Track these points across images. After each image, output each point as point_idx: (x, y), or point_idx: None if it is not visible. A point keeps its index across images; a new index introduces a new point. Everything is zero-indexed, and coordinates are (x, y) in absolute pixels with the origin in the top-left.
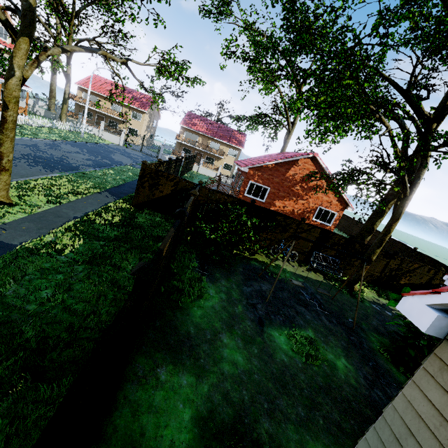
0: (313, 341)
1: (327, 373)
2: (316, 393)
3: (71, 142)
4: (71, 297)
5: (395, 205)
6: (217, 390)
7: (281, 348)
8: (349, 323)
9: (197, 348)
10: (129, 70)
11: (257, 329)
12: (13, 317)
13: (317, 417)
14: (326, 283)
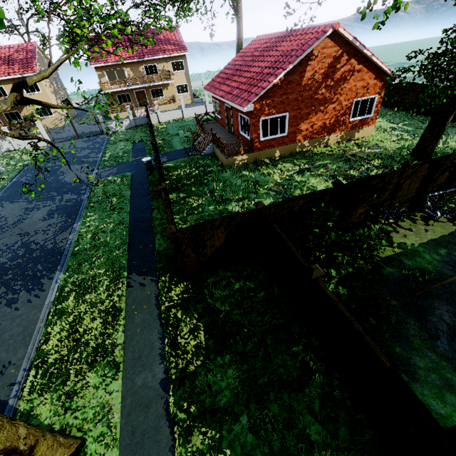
0: None
1: None
2: None
3: (2, 193)
4: None
5: None
6: None
7: None
8: None
9: None
10: (36, 104)
11: None
12: None
13: None
14: None
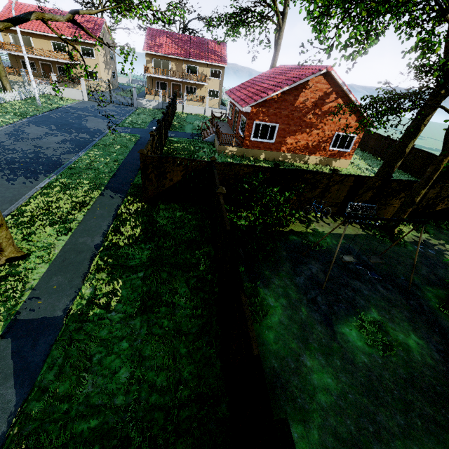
0: (380, 323)
1: (405, 360)
2: (404, 390)
3: (32, 118)
4: (148, 369)
5: (446, 134)
6: (326, 432)
7: (357, 348)
8: (403, 282)
9: (288, 386)
10: (81, 28)
11: (328, 332)
12: (110, 421)
13: (414, 419)
14: (366, 235)
